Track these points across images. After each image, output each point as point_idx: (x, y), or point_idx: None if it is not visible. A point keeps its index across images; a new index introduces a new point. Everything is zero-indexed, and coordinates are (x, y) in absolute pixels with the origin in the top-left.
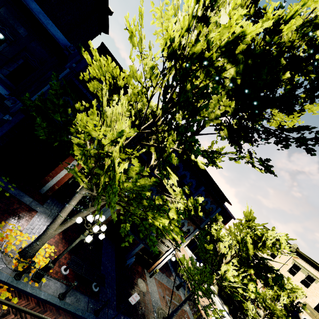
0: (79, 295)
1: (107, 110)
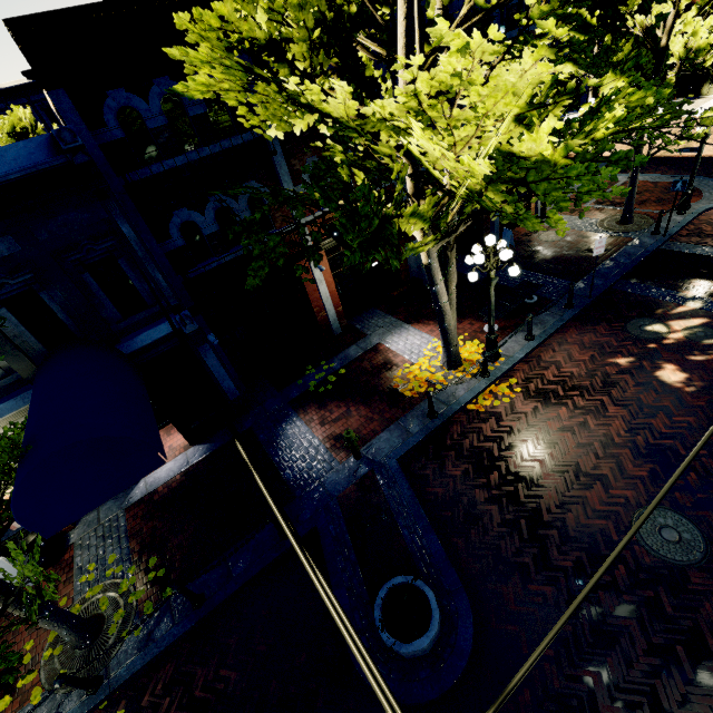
0: (535, 319)
1: (376, 111)
